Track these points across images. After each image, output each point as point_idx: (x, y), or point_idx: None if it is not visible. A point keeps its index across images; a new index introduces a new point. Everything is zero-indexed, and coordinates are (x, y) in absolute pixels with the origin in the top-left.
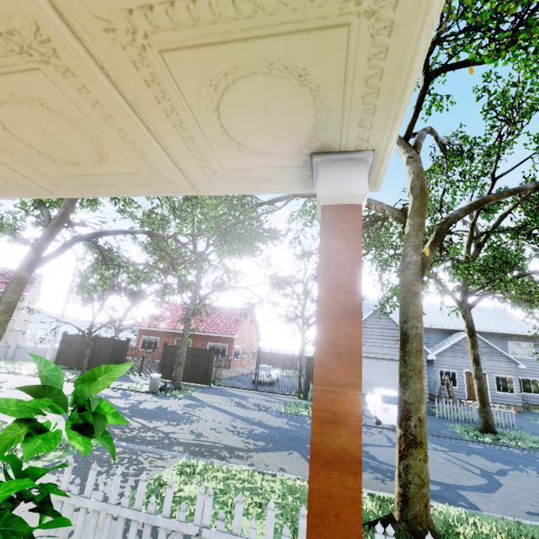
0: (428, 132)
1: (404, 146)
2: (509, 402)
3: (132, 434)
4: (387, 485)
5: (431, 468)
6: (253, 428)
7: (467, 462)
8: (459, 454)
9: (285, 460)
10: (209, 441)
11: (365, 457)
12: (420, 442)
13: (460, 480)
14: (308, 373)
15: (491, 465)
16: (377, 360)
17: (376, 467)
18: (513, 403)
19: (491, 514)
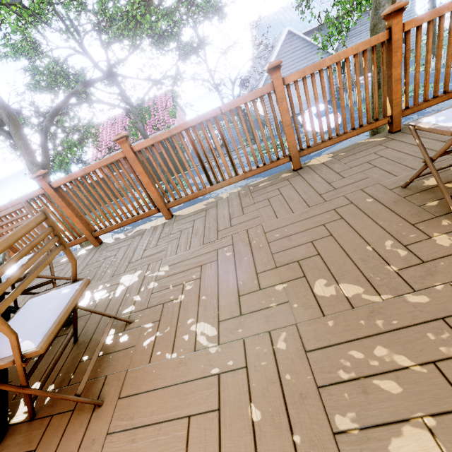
0: None
1: None
2: None
3: None
4: None
5: None
6: (252, 181)
7: None
8: None
9: None
10: None
11: None
12: None
13: None
14: None
15: None
16: None
17: None
18: None
19: None
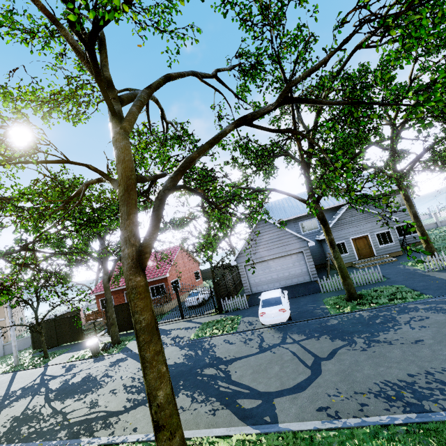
0: (158, 86)
1: (111, 123)
2: (391, 251)
3: (34, 429)
4: (215, 417)
5: (271, 374)
6: None
7: (310, 351)
8: (310, 340)
9: (146, 414)
10: (96, 412)
11: (221, 381)
12: (162, 425)
13: (286, 382)
14: (217, 293)
15: (329, 346)
16: (272, 261)
17: (221, 393)
18: (394, 251)
19: (284, 424)
